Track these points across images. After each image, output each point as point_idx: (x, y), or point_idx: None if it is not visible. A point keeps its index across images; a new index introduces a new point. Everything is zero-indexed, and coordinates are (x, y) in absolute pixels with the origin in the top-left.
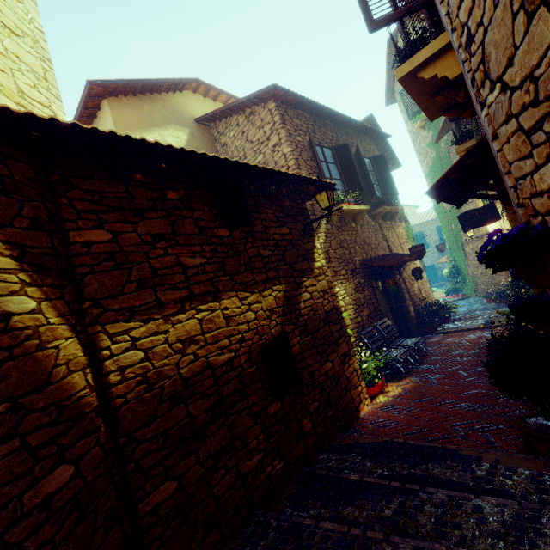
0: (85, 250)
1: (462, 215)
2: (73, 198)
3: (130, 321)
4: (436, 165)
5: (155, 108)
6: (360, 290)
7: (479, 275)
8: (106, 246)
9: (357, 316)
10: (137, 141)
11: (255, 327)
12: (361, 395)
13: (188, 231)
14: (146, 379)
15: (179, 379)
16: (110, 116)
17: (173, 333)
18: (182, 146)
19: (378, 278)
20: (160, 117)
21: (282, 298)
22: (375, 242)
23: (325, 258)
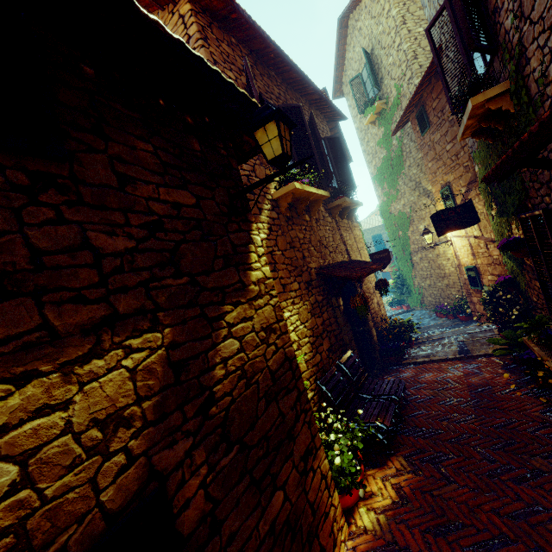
0: None
1: (436, 214)
2: None
3: None
4: (386, 166)
5: None
6: (318, 313)
7: (426, 287)
8: None
9: (315, 354)
10: None
11: (11, 525)
12: (334, 527)
13: None
14: None
15: None
16: None
17: None
18: None
19: (339, 293)
20: None
21: (159, 368)
22: (333, 244)
23: (268, 263)
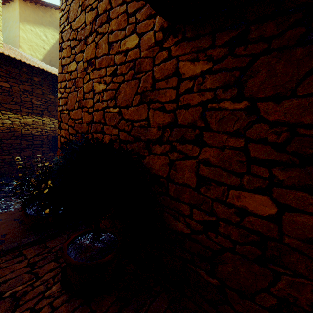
0: (0, 87)
1: None
2: (0, 71)
3: (9, 112)
4: None
5: (46, 15)
6: None
7: None
8: (7, 88)
9: None
10: (27, 63)
11: (53, 130)
12: None
13: (38, 92)
14: (10, 129)
15: (20, 133)
16: (18, 10)
17: (22, 120)
18: (43, 69)
19: None
20: (47, 21)
21: None
22: None
23: None
